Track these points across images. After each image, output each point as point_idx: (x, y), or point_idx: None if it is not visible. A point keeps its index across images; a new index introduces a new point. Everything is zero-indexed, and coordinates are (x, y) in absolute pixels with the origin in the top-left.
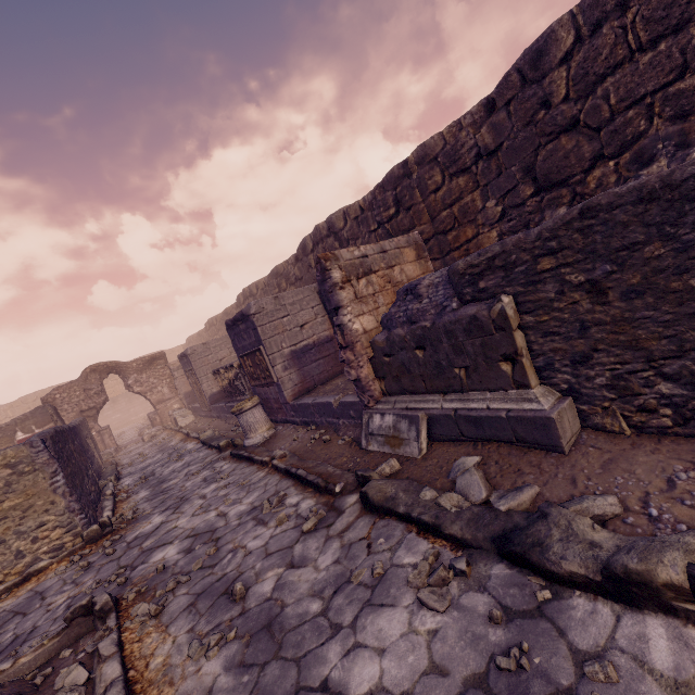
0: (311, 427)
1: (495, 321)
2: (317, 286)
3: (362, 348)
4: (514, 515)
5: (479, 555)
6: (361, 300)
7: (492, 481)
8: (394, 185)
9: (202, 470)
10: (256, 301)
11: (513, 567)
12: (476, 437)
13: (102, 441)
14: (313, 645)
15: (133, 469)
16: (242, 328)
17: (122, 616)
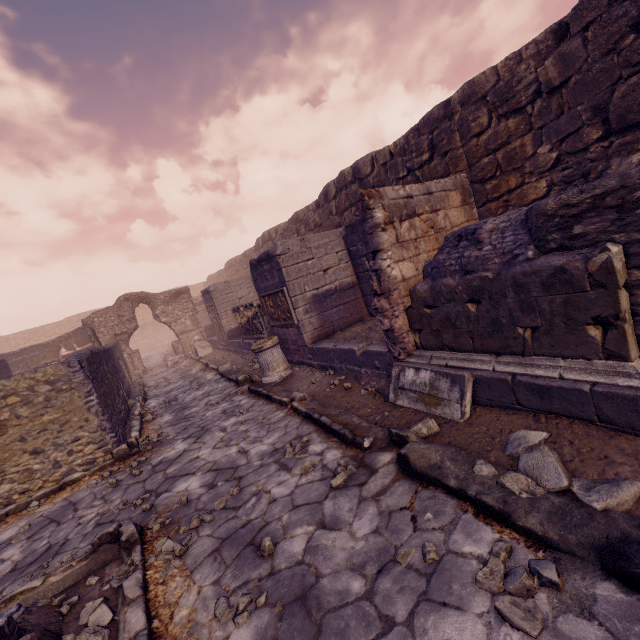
0: (329, 372)
1: (593, 276)
2: (343, 230)
3: (398, 296)
4: (616, 518)
5: (570, 562)
6: (401, 244)
7: (568, 465)
8: (431, 127)
9: (221, 402)
10: (283, 242)
11: (629, 592)
12: (537, 408)
13: (132, 363)
14: (360, 639)
15: (158, 392)
16: (266, 268)
17: (146, 549)
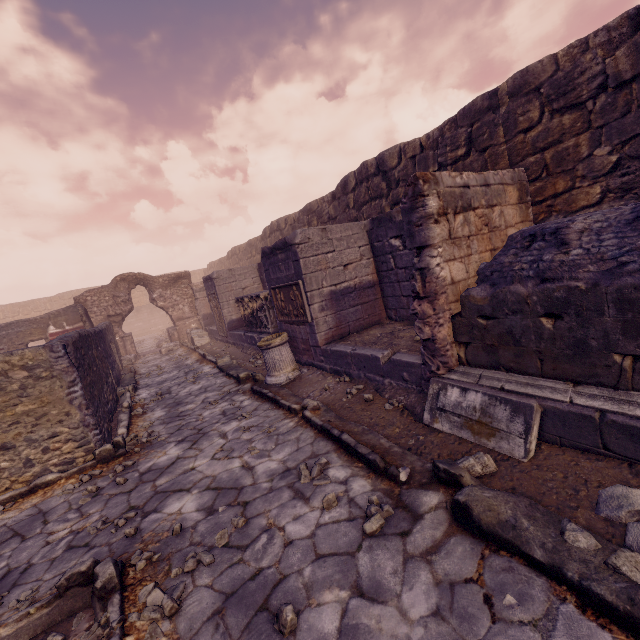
0: (344, 378)
1: None
2: (368, 223)
3: (445, 301)
4: None
5: None
6: (453, 241)
7: None
8: (472, 120)
9: (220, 401)
10: (303, 229)
11: None
12: (635, 457)
13: (124, 347)
14: None
15: (149, 381)
16: (281, 258)
17: (127, 598)
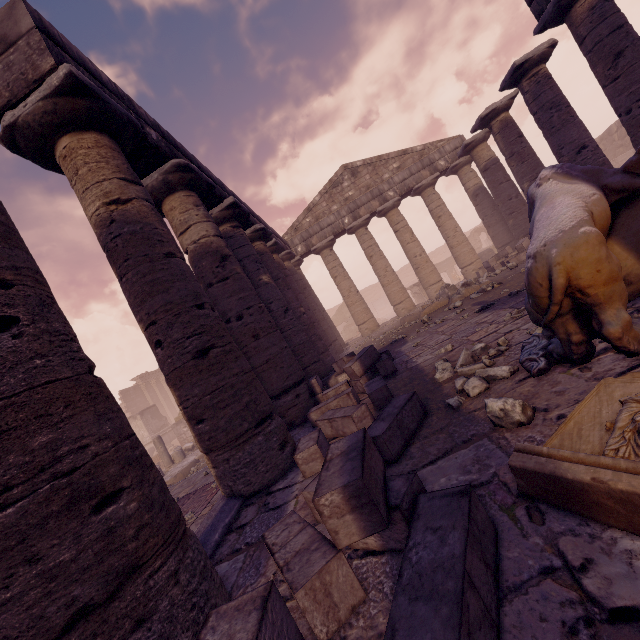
0: None
1: None
2: (633, 150)
3: None
4: None
5: None
6: None
7: None
8: None
9: None
10: None
11: None
12: None
13: None
14: None
15: None
16: None
17: None
